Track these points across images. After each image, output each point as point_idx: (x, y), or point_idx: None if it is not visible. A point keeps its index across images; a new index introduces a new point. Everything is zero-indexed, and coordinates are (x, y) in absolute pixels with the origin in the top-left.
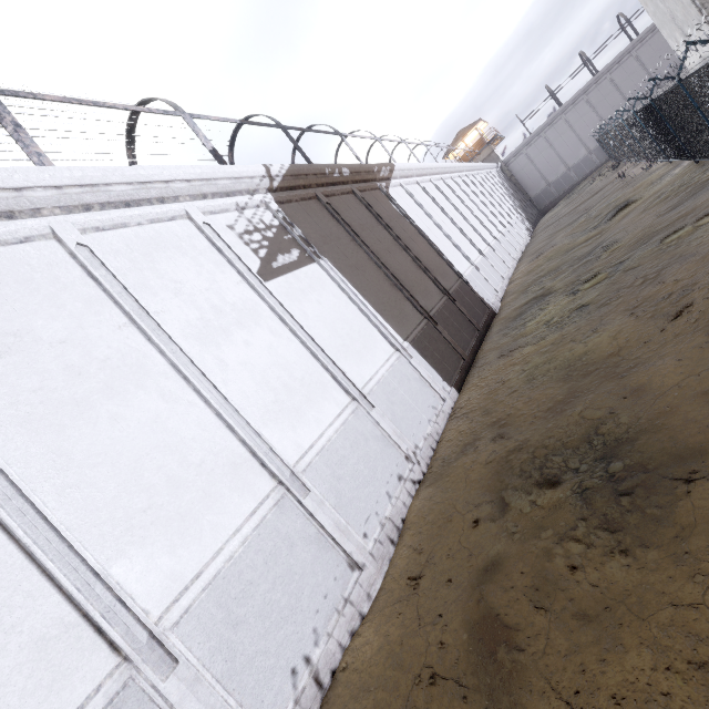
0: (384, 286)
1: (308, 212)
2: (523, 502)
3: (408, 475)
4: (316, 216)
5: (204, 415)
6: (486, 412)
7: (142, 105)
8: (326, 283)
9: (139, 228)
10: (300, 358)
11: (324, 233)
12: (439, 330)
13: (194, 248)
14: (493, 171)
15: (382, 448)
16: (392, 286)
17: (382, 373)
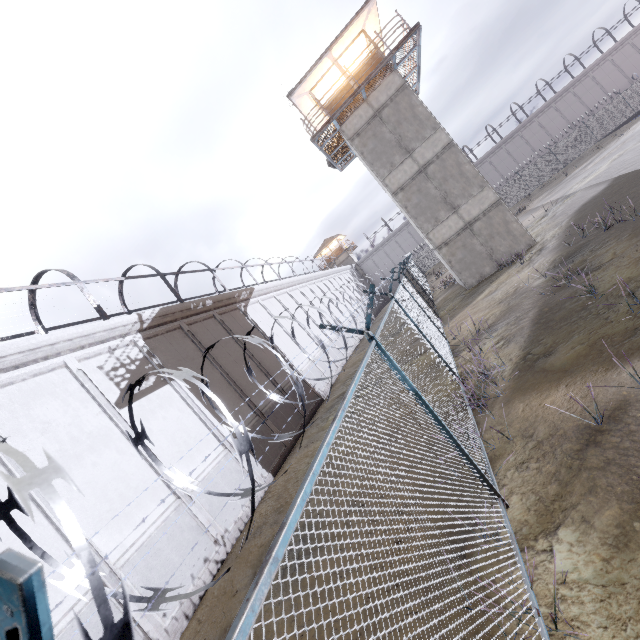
0: (226, 393)
1: (171, 341)
2: None
3: (213, 557)
4: (177, 343)
5: (46, 532)
6: (279, 498)
7: (47, 270)
8: (174, 400)
9: (23, 383)
10: (139, 469)
11: (181, 357)
12: (267, 424)
13: (66, 391)
14: (348, 271)
15: (195, 536)
16: (233, 392)
17: (208, 471)
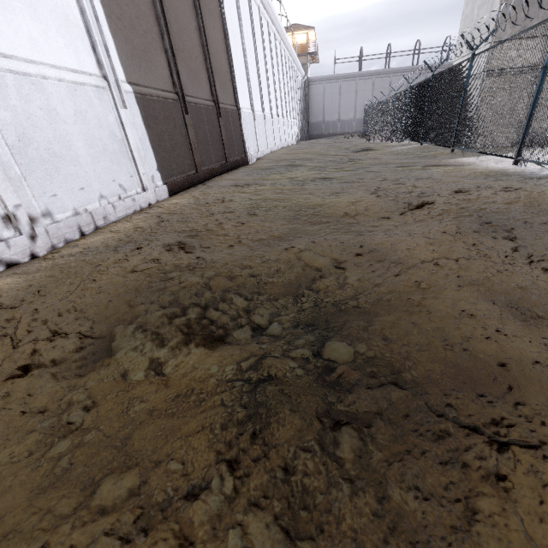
0: None
1: None
2: (141, 358)
3: None
4: None
5: None
6: (185, 220)
7: None
8: None
9: None
10: None
11: None
12: (186, 120)
13: None
14: (300, 76)
15: None
16: (153, 13)
17: (45, 73)
